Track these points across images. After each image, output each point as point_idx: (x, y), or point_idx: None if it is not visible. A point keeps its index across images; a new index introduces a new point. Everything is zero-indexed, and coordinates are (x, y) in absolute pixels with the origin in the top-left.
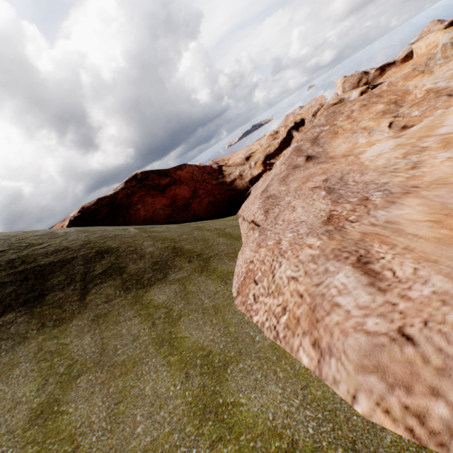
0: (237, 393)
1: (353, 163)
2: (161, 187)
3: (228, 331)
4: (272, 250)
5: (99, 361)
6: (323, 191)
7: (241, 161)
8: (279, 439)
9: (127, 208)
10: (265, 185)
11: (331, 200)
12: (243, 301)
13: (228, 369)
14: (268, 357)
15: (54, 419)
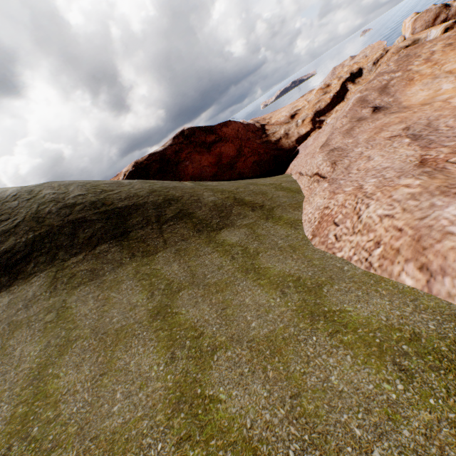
0: (341, 304)
1: (443, 109)
2: (206, 145)
3: (313, 264)
4: (353, 195)
5: (193, 282)
6: (405, 139)
7: (285, 120)
8: (399, 332)
9: (176, 165)
10: (317, 142)
11: (419, 146)
12: (321, 242)
13: (324, 289)
14: (364, 281)
15: (172, 317)
